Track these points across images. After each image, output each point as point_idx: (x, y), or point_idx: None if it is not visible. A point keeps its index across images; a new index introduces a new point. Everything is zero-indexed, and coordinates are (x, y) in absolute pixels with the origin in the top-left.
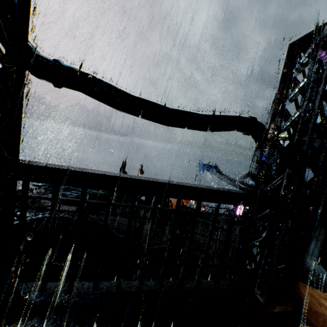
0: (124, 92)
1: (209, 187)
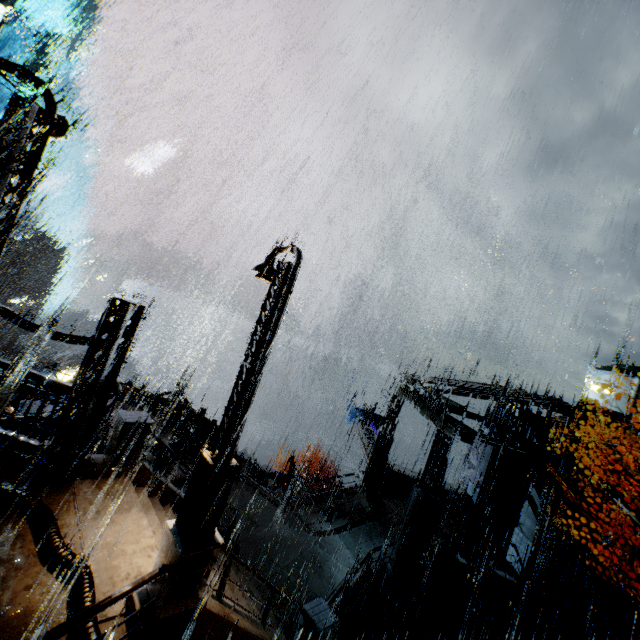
0: (22, 319)
1: (33, 371)
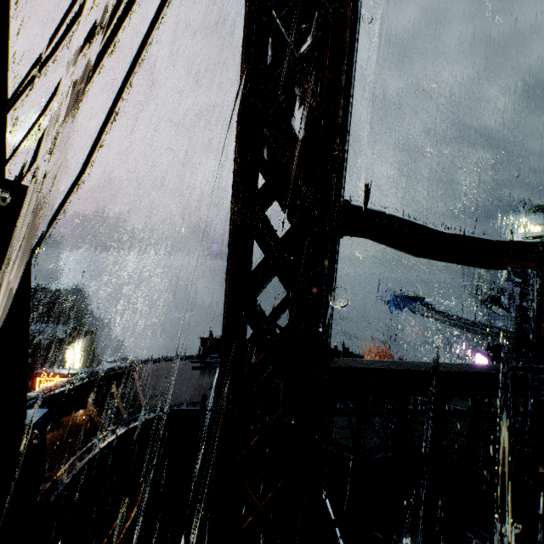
0: (432, 229)
1: None
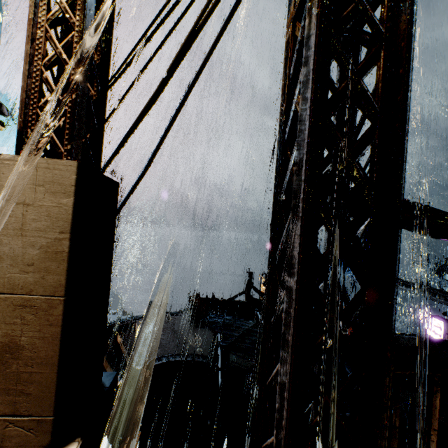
0: (446, 212)
1: None
